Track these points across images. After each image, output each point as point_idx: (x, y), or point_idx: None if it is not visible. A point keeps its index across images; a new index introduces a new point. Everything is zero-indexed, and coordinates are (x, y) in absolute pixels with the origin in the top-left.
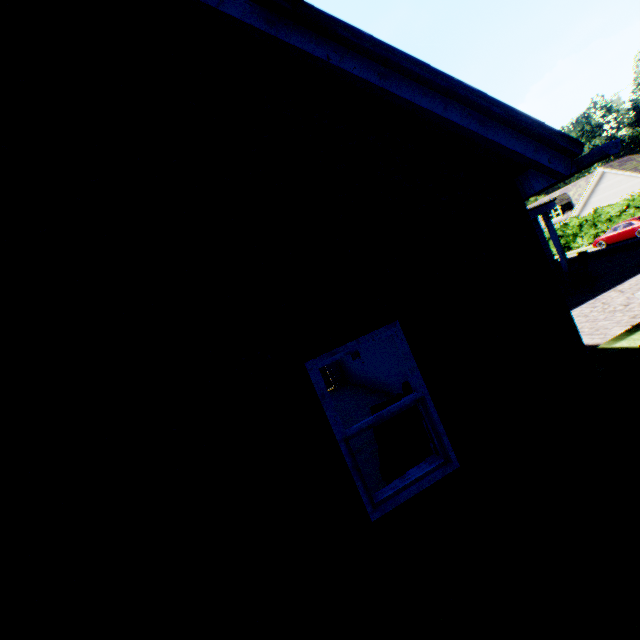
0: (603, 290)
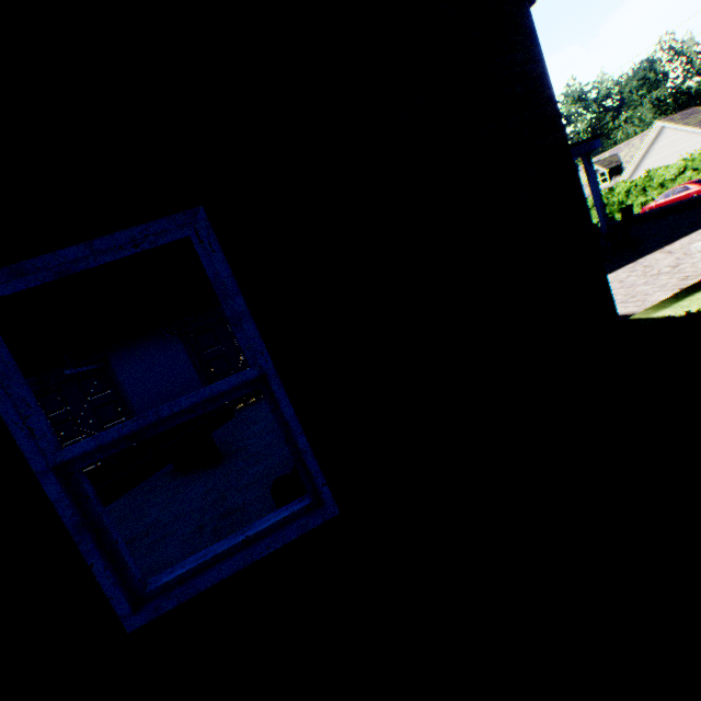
0: (647, 253)
